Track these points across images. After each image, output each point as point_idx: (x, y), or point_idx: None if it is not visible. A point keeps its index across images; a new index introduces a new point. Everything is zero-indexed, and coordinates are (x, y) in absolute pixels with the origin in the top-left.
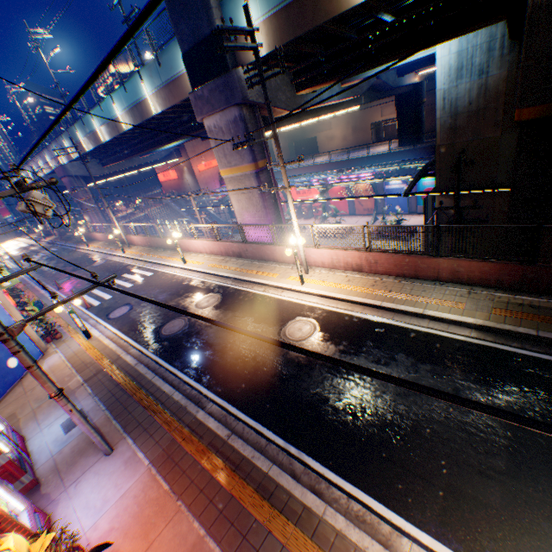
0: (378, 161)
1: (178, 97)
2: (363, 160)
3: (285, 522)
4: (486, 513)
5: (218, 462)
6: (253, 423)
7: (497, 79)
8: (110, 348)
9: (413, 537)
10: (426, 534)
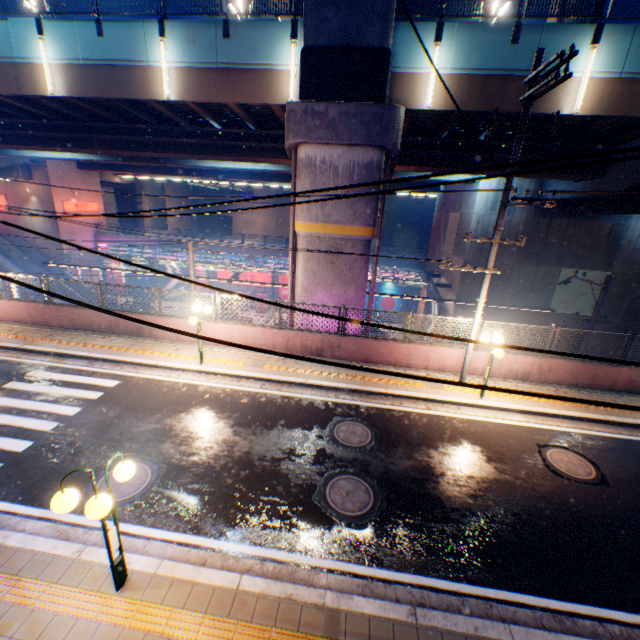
0: None
1: (242, 95)
2: None
3: None
4: None
5: None
6: None
7: (518, 220)
8: (257, 593)
9: None
10: None
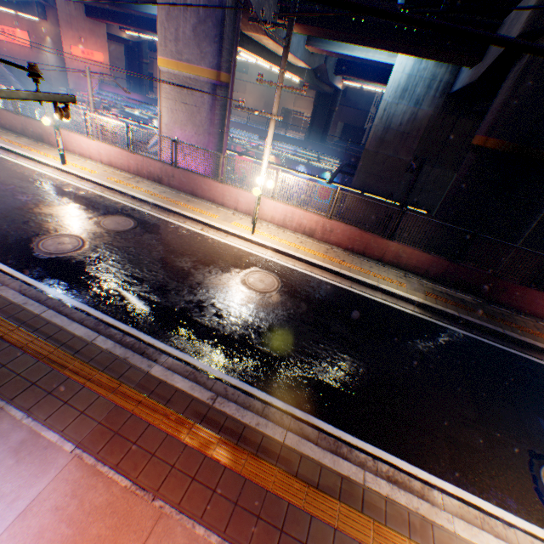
0: (293, 145)
1: None
2: (280, 138)
3: (328, 499)
4: (479, 456)
5: (209, 436)
6: (236, 382)
7: (424, 114)
8: None
9: (440, 488)
10: (448, 483)
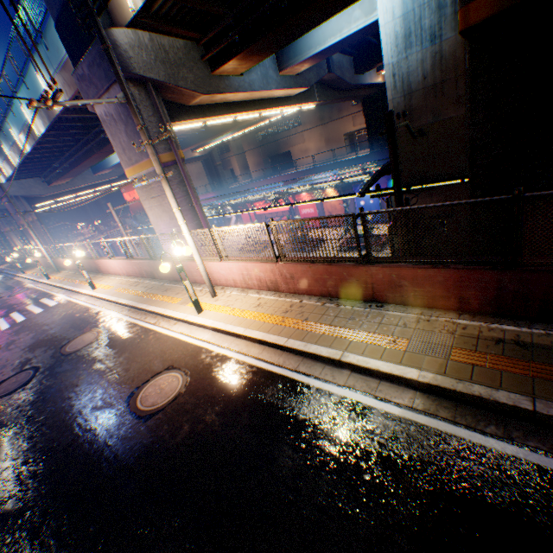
0: (345, 167)
1: (73, 86)
2: (330, 167)
3: None
4: None
5: None
6: None
7: (453, 43)
8: None
9: None
10: None
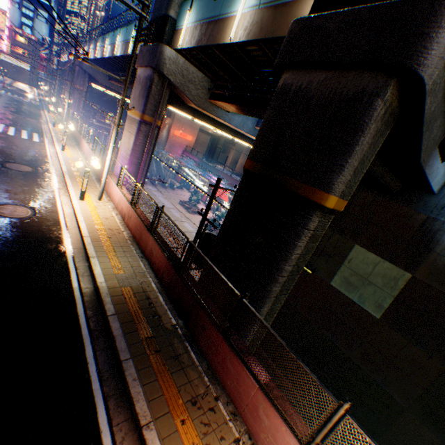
0: None
1: None
2: None
3: None
4: None
5: None
6: None
7: None
8: None
9: None
10: None
